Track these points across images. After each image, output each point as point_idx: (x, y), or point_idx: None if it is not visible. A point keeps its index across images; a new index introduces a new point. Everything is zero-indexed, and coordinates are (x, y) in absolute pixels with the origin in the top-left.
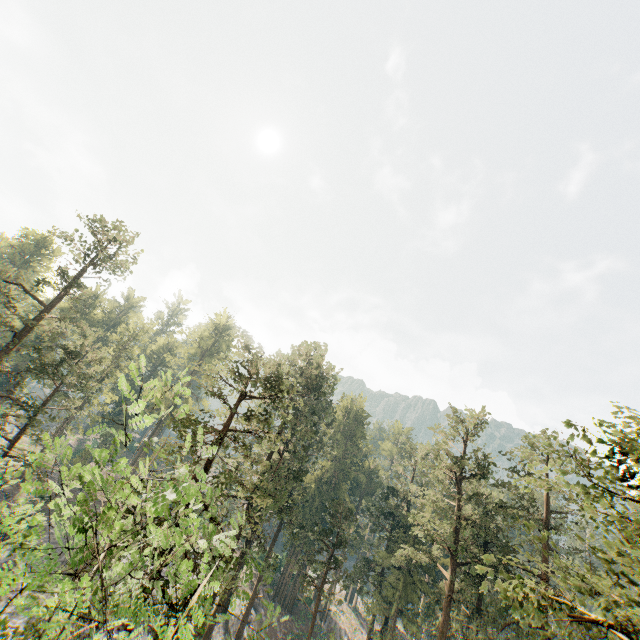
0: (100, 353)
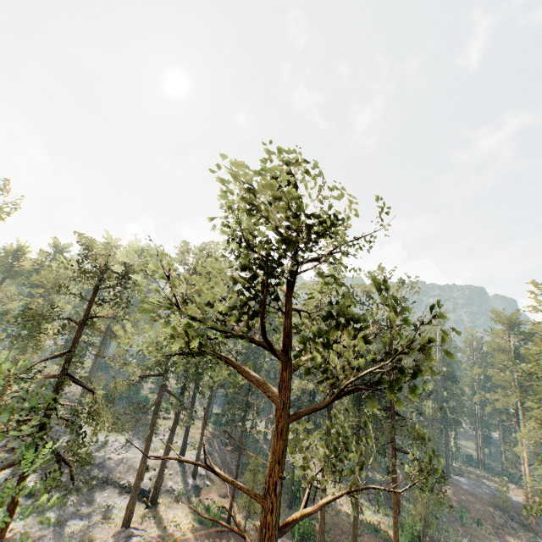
0: (12, 291)
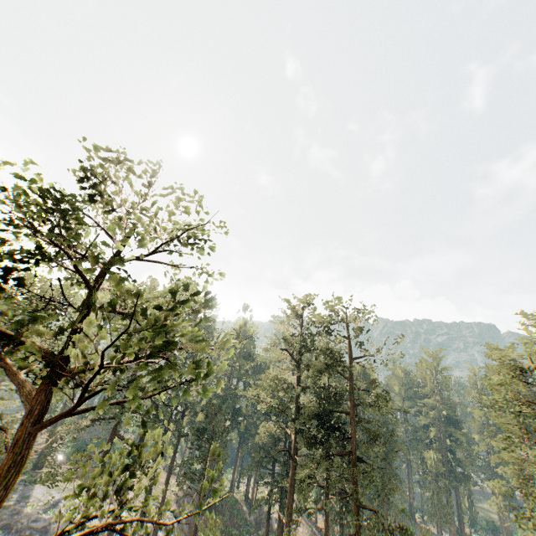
0: None
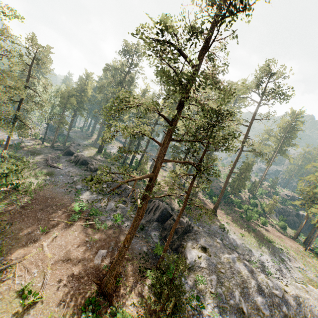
0: None
